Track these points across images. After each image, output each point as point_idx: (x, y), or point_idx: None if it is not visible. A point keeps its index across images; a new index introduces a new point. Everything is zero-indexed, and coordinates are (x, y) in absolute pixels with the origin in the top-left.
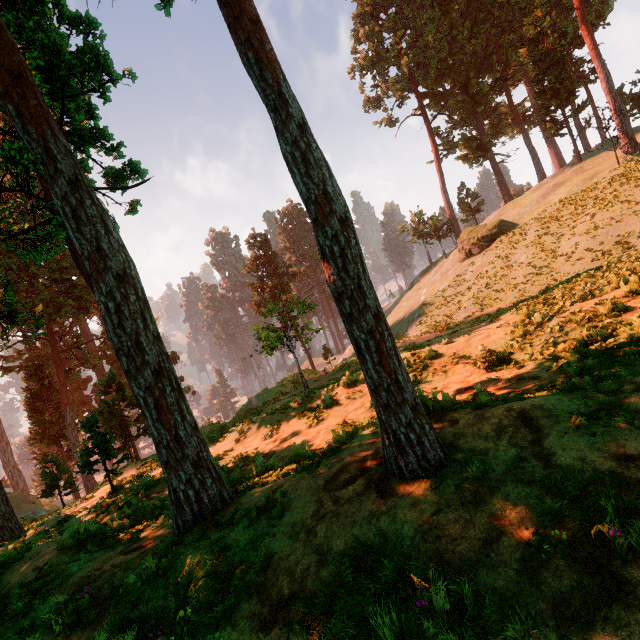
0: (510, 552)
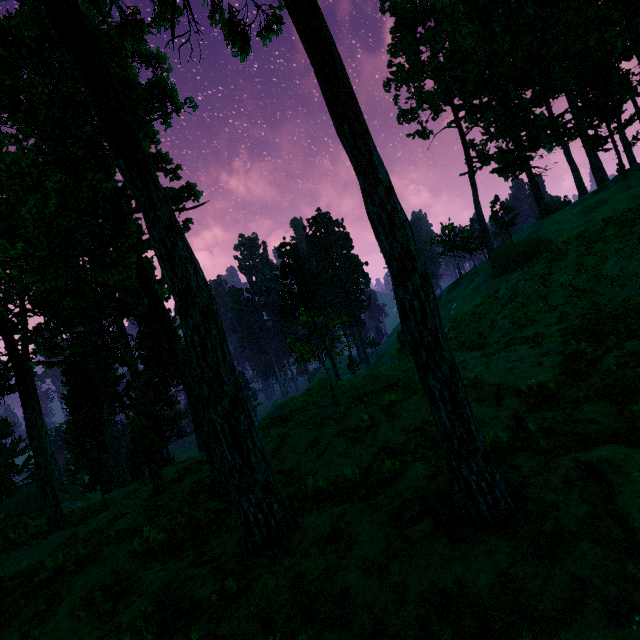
0: (596, 616)
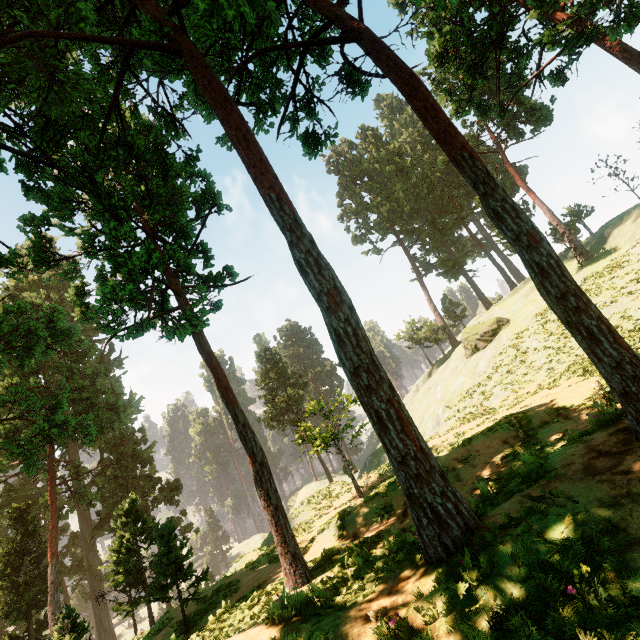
0: None
